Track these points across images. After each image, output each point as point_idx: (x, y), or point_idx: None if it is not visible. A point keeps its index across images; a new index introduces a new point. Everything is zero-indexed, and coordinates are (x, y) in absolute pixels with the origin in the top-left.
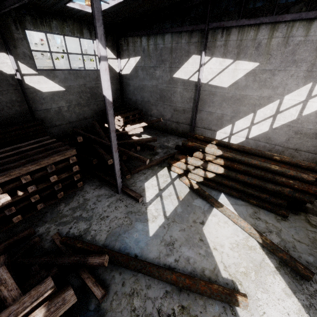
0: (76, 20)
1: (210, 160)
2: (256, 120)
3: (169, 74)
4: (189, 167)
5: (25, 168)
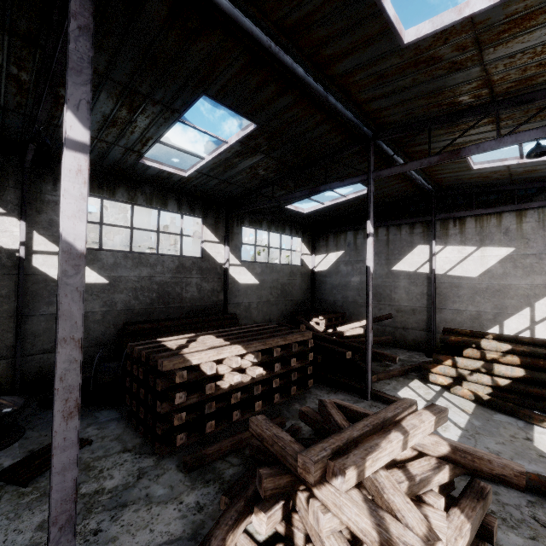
0: (281, 219)
1: (494, 359)
2: (538, 316)
3: (385, 266)
4: (462, 371)
5: (276, 339)
